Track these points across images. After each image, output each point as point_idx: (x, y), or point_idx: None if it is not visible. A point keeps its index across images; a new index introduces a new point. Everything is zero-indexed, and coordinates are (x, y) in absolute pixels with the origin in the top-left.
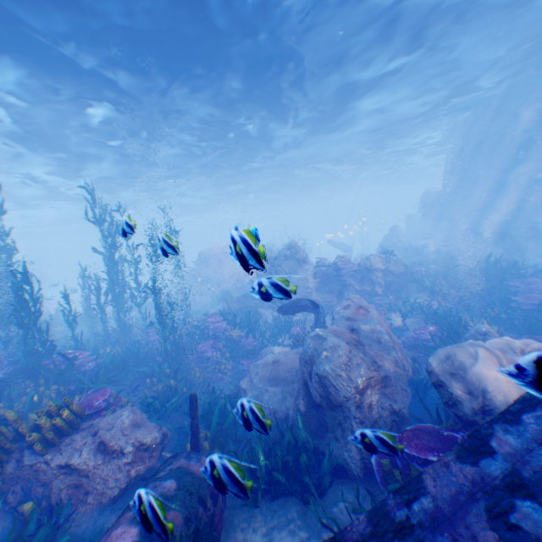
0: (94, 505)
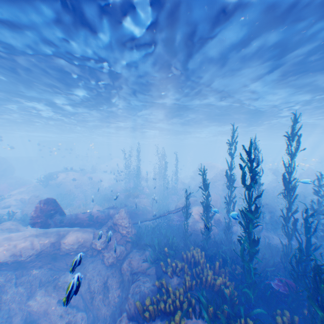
0: None
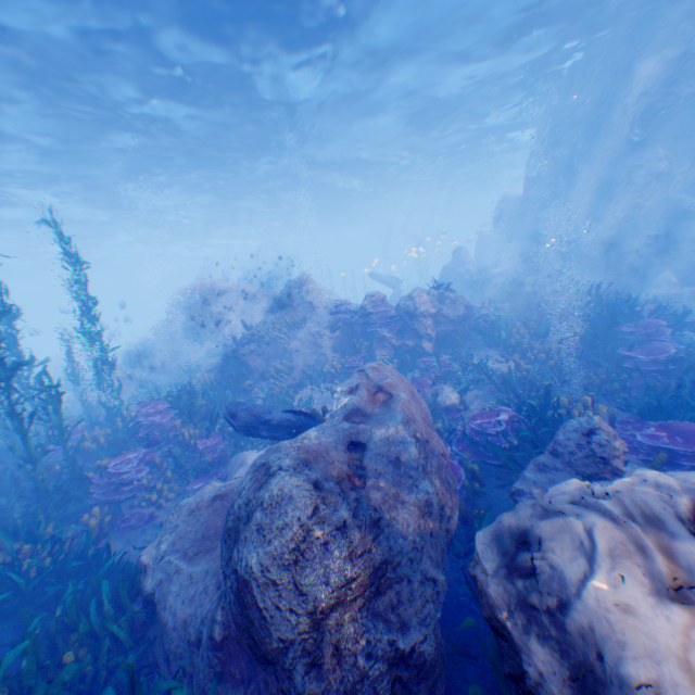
0: None
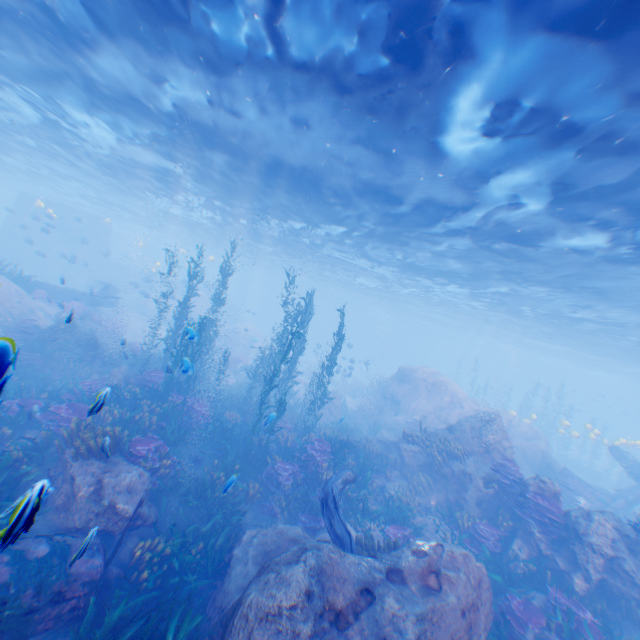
0: (61, 520)
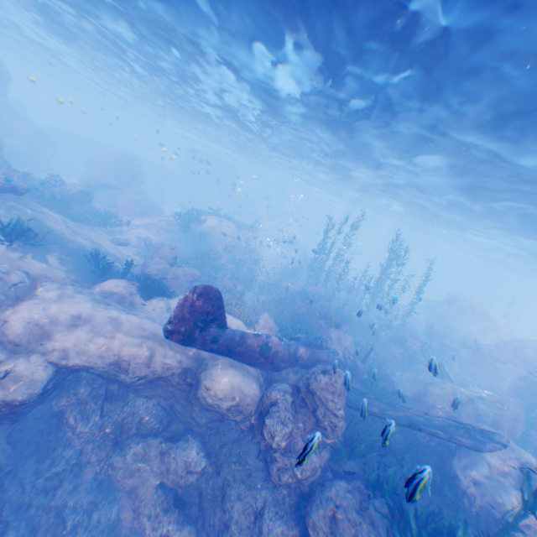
0: None
